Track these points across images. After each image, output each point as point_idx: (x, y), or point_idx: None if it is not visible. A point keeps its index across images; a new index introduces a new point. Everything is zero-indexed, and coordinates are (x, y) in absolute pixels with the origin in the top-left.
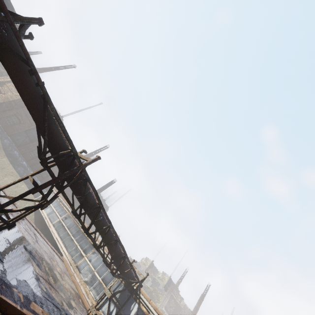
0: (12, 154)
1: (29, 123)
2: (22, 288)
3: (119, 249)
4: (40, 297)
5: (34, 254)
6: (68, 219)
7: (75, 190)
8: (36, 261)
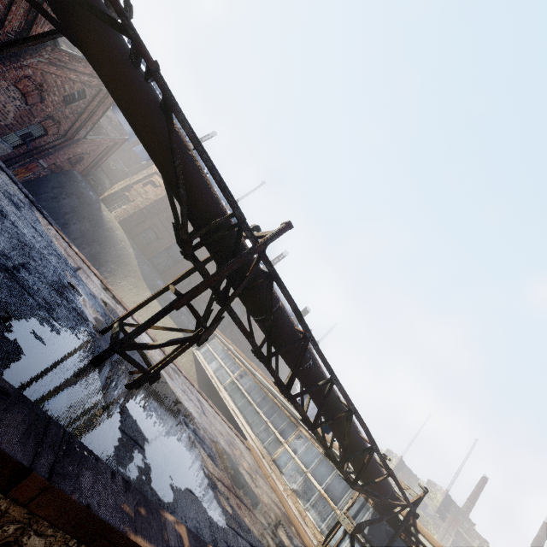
0: (155, 285)
1: (169, 237)
2: (186, 510)
3: (355, 432)
4: (223, 529)
5: (202, 434)
6: (245, 377)
7: (251, 304)
8: (207, 448)
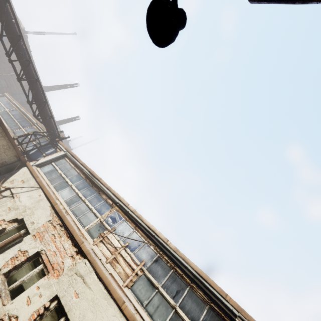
0: None
1: None
2: None
3: (41, 97)
4: None
5: None
6: (15, 111)
7: None
8: None
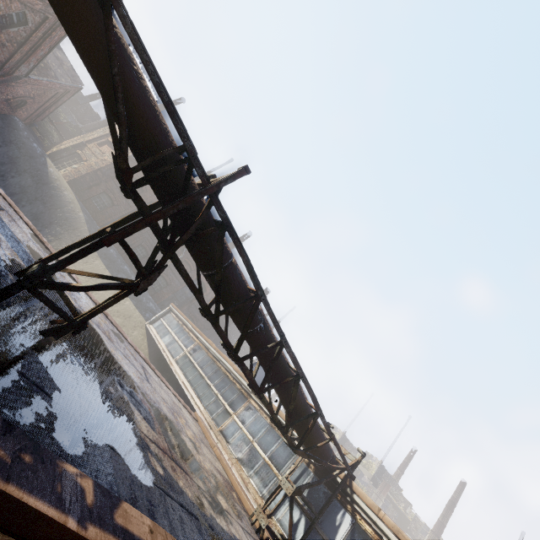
0: (107, 254)
1: (126, 204)
2: (100, 465)
3: (302, 398)
4: (148, 489)
5: (140, 398)
6: (198, 351)
7: (200, 256)
8: (144, 411)
